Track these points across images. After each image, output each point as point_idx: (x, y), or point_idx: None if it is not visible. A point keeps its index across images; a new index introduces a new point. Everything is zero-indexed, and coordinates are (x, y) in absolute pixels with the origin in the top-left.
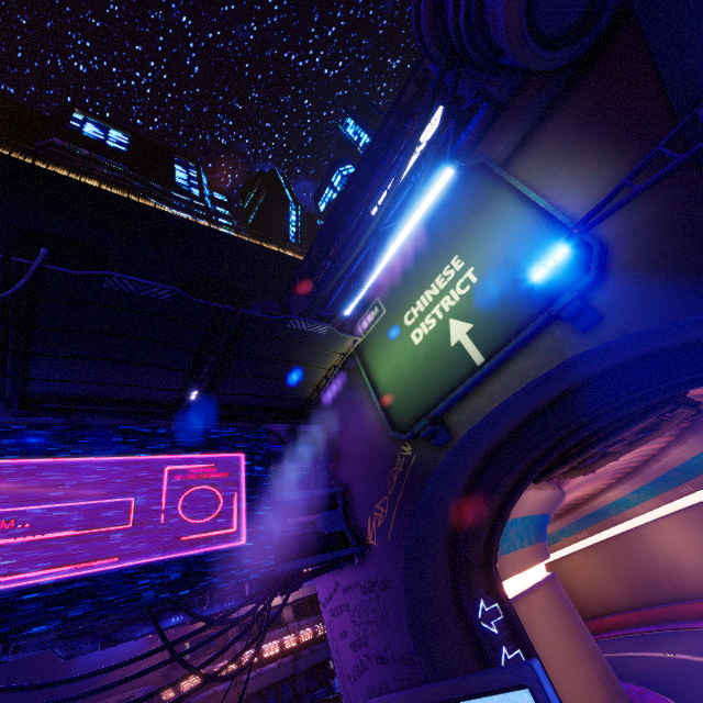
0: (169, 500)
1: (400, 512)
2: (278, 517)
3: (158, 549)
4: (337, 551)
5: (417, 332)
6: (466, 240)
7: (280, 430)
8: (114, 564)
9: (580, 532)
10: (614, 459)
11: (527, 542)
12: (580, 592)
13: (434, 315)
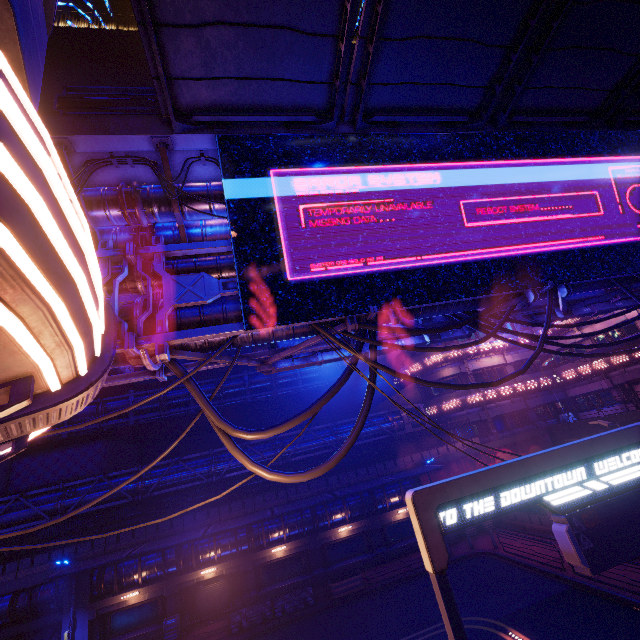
0: (621, 195)
1: None
2: None
3: (627, 233)
4: None
5: None
6: None
7: None
8: (603, 241)
9: None
10: None
11: None
12: None
13: None
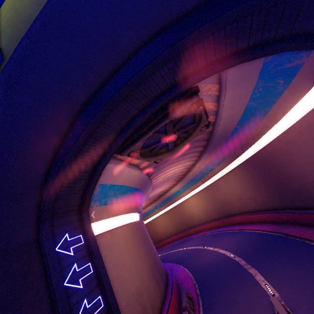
0: None
1: None
2: None
3: None
4: None
5: None
6: None
7: None
8: None
9: (162, 207)
10: (171, 153)
11: (123, 201)
12: (159, 231)
13: None
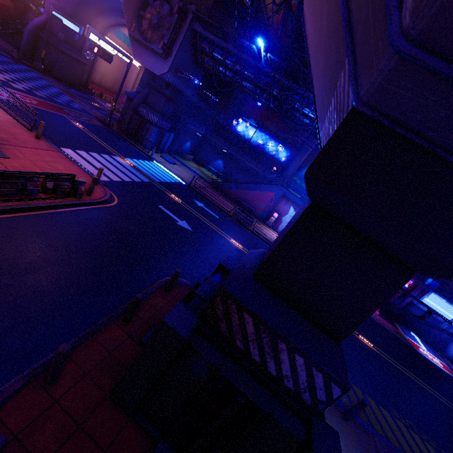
0: None
1: None
2: None
3: None
4: None
5: None
6: None
7: None
8: None
9: None
10: None
11: (127, 44)
12: None
13: None
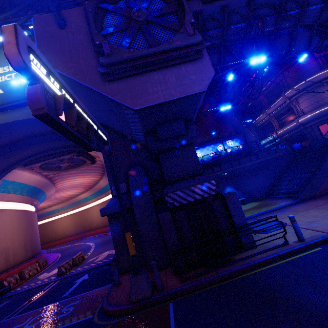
0: None
1: None
2: None
3: None
4: None
5: None
6: None
7: None
8: None
9: (69, 208)
10: (67, 171)
11: (19, 193)
12: (59, 231)
13: None
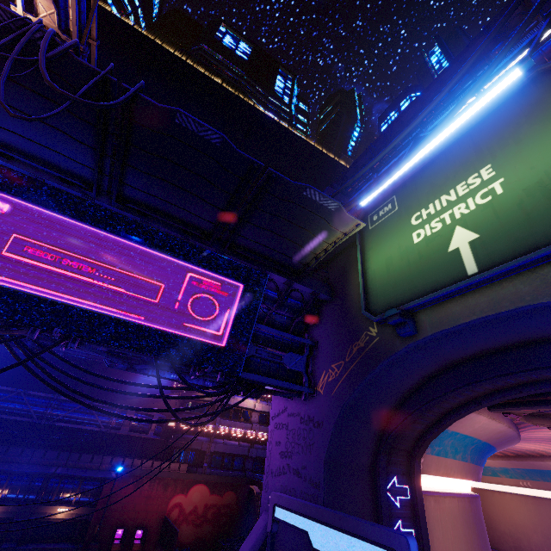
0: (186, 296)
1: (349, 377)
2: (257, 342)
3: (170, 324)
4: (291, 384)
5: (420, 232)
6: (507, 149)
7: (279, 281)
8: (143, 321)
9: (524, 480)
10: None
11: (461, 457)
12: (500, 526)
13: (442, 220)
